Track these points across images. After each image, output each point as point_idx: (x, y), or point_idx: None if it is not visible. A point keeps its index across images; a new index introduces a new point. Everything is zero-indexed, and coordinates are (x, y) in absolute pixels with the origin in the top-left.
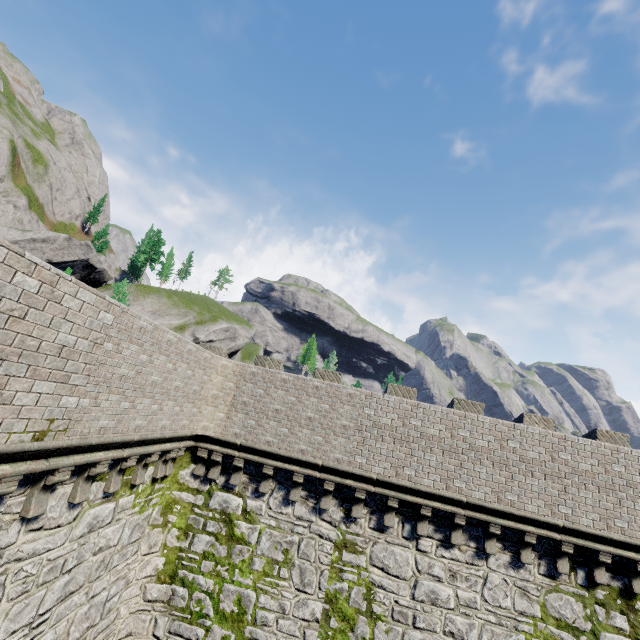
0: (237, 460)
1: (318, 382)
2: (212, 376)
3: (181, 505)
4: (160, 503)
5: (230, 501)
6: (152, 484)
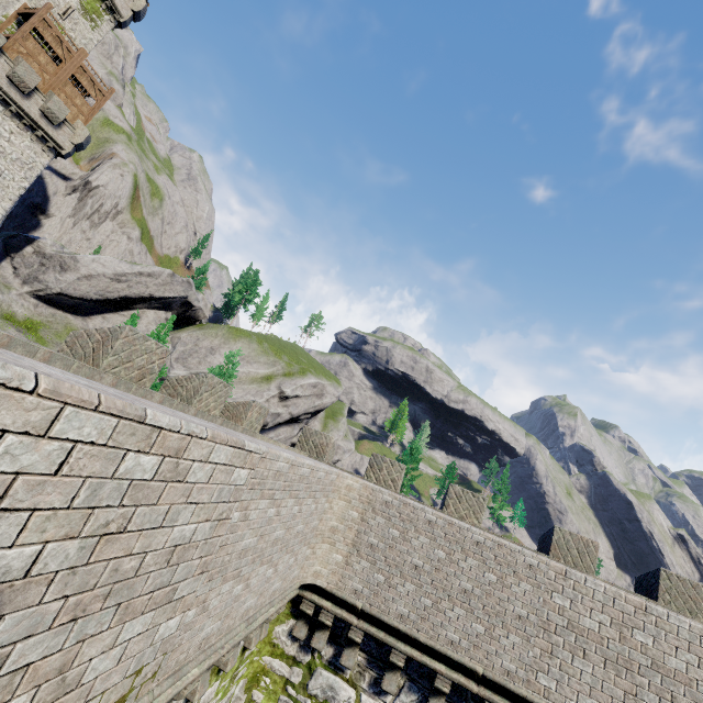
0: (354, 630)
1: (480, 535)
2: (333, 501)
3: (271, 678)
4: (246, 674)
5: (337, 689)
6: (241, 654)
